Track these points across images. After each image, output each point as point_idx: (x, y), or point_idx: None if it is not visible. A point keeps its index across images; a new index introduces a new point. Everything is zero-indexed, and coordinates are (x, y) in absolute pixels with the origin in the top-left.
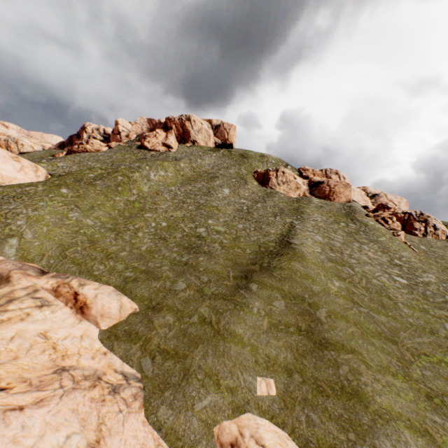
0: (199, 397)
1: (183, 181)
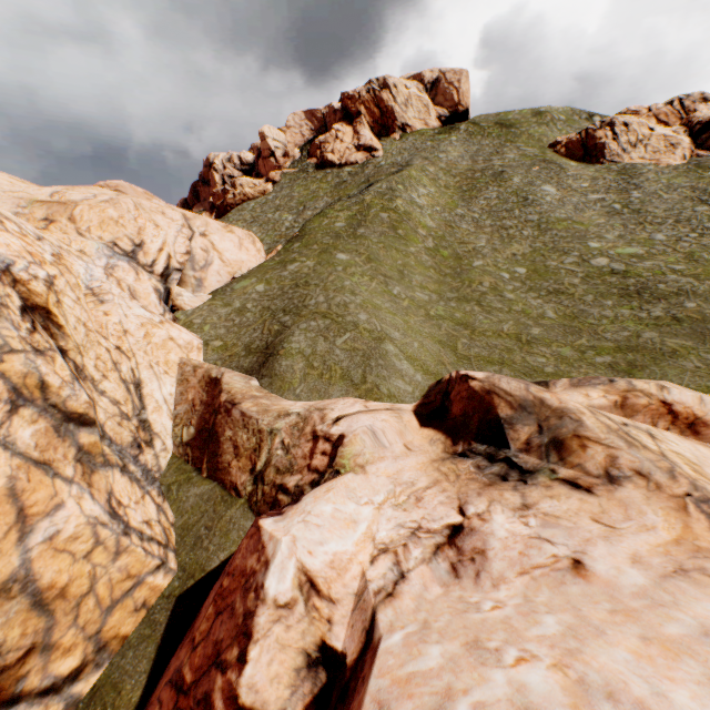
0: None
1: (459, 196)
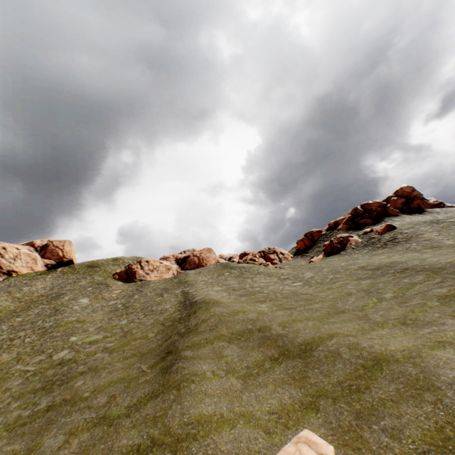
0: None
1: (2, 316)
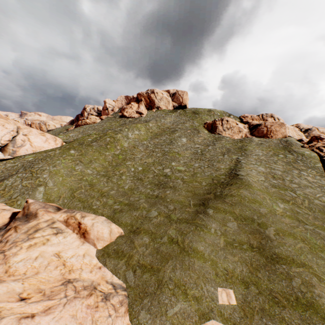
0: (171, 304)
1: (151, 136)
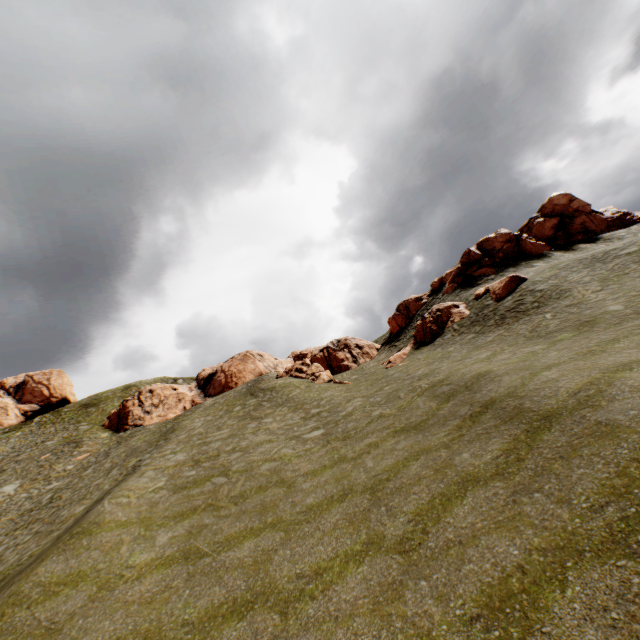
0: None
1: None
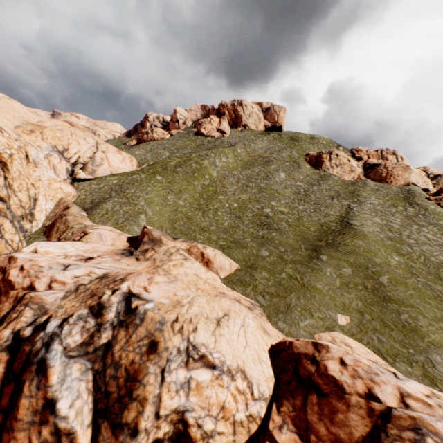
0: (301, 319)
1: (242, 166)
